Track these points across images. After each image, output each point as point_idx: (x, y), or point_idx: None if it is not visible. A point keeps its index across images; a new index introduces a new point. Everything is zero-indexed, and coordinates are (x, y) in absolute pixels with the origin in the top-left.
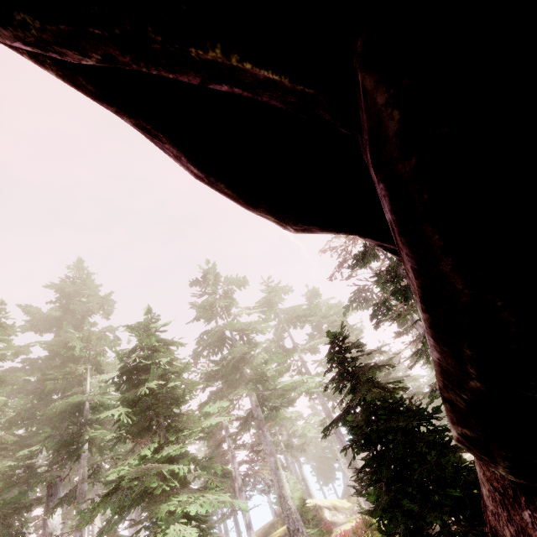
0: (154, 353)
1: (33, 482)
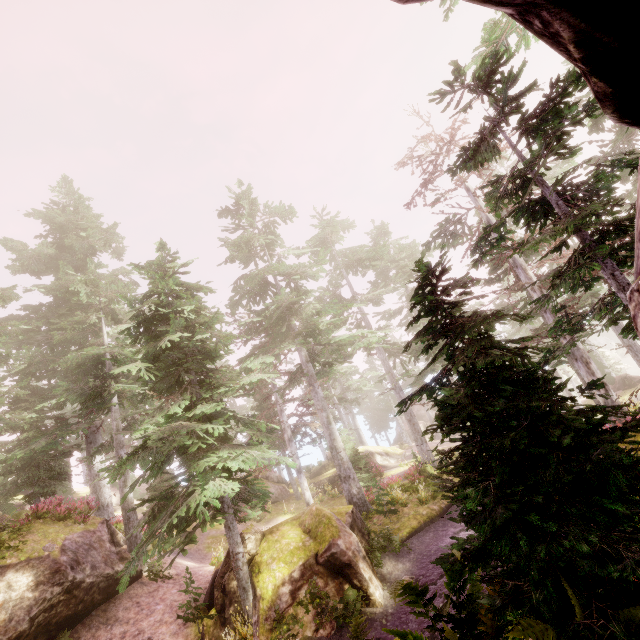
0: (174, 300)
1: (60, 434)
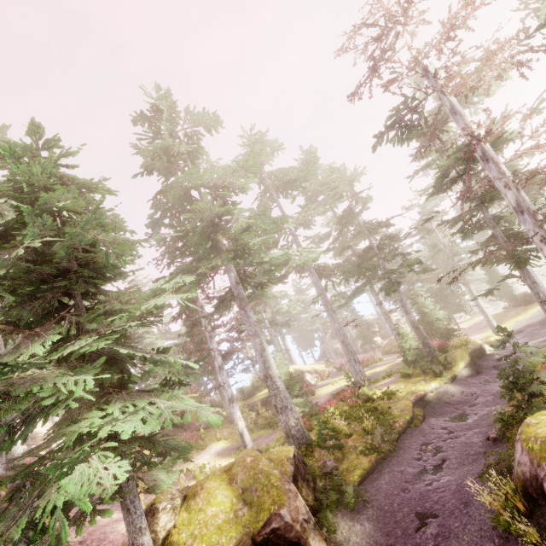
0: (42, 193)
1: None
